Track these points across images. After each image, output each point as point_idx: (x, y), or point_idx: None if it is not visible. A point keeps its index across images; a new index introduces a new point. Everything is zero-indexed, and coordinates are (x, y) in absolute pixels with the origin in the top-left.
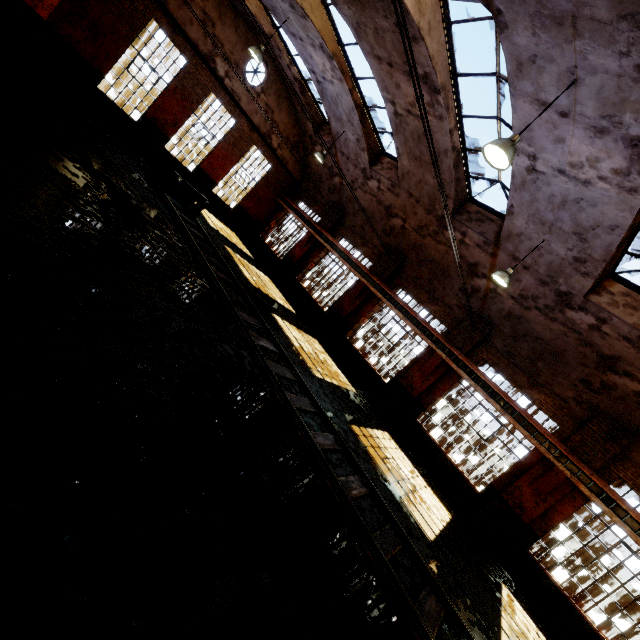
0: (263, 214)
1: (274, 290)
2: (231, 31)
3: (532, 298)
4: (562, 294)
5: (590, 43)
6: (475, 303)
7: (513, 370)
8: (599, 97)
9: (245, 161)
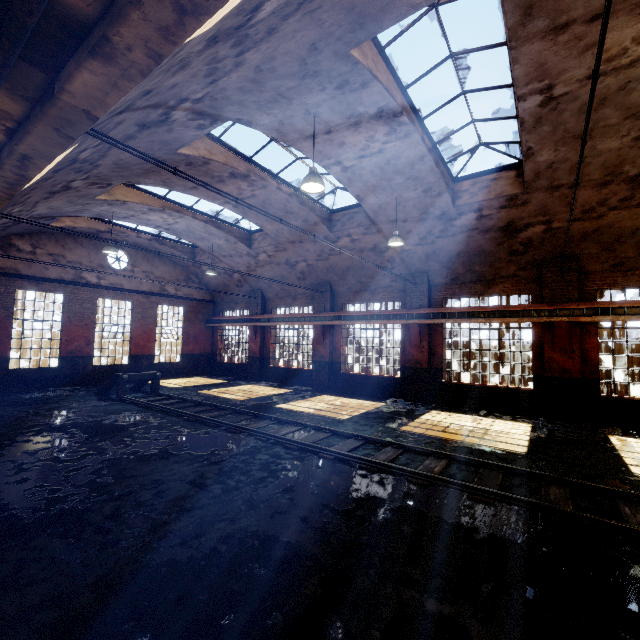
0: (206, 344)
1: (262, 389)
2: (79, 250)
3: (428, 234)
4: (441, 216)
5: (301, 97)
6: (400, 269)
7: (467, 287)
8: (335, 112)
9: (161, 321)
